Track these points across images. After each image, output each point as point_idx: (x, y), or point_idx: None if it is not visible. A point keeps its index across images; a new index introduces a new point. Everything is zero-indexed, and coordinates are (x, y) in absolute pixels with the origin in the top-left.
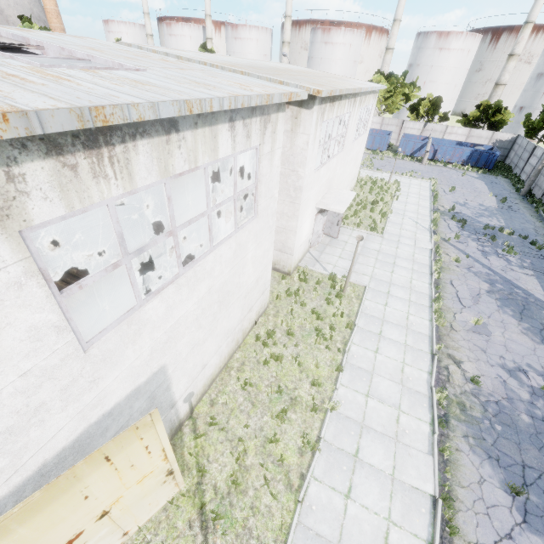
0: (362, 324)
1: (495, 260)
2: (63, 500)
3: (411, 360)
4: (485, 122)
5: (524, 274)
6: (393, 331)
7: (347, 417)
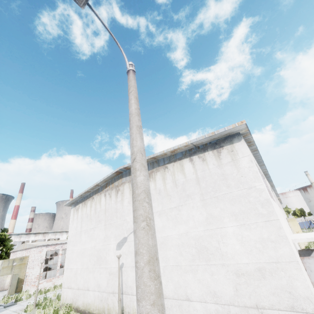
0: None
1: None
2: (293, 222)
3: None
4: None
5: None
6: None
7: None
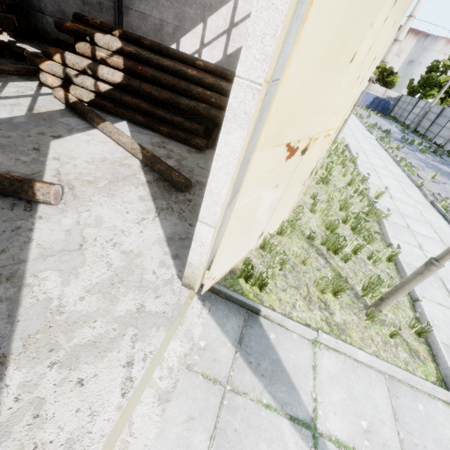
0: (358, 162)
1: (419, 154)
2: None
3: (406, 187)
4: (381, 82)
5: (439, 164)
6: (382, 171)
7: (386, 207)
